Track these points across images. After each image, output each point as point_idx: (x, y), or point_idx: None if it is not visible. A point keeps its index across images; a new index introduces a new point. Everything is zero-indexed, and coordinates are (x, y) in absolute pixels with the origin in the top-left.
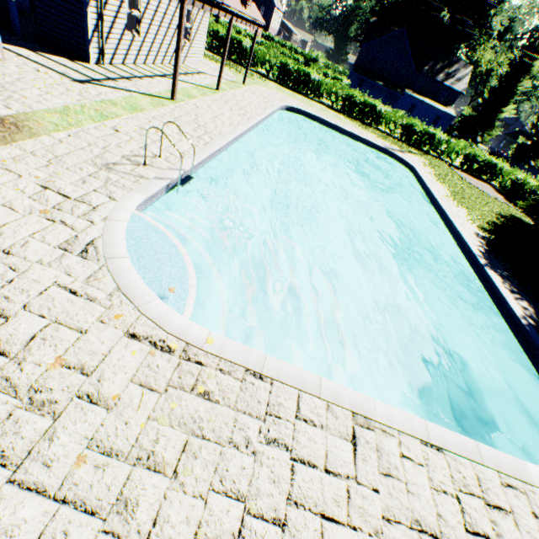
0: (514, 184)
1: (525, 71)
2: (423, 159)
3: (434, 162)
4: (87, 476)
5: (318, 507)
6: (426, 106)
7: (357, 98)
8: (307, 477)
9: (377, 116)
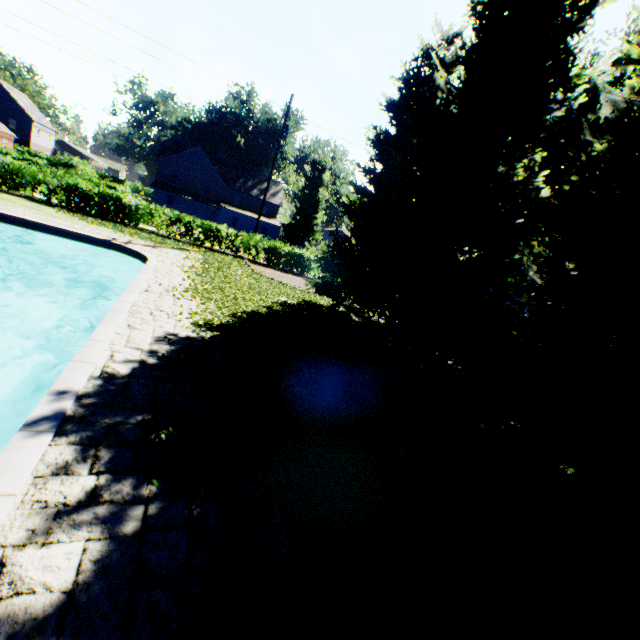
0: (323, 271)
1: (320, 182)
2: (198, 255)
3: (218, 257)
4: None
5: None
6: (249, 218)
7: (87, 188)
8: None
9: (132, 211)
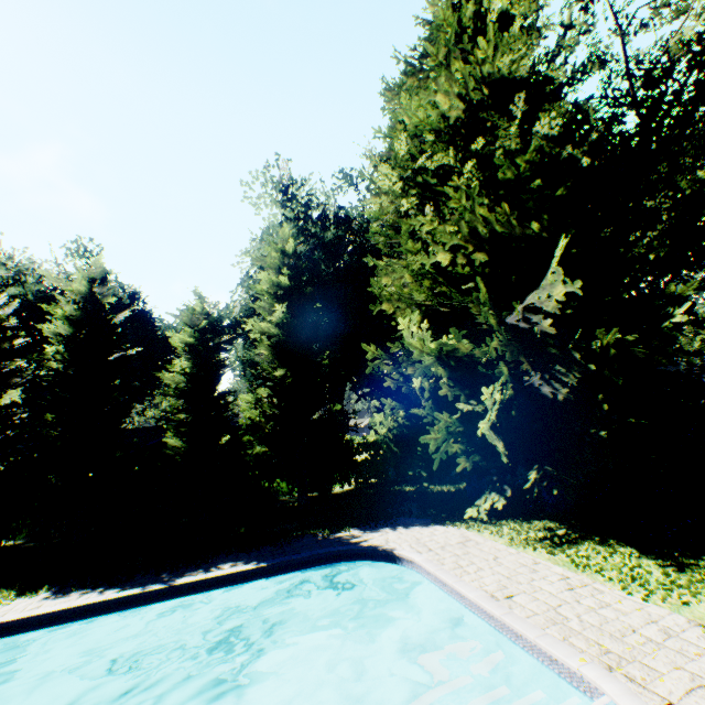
0: None
1: None
2: None
3: None
4: (691, 648)
5: (554, 596)
6: None
7: None
8: (552, 602)
9: None
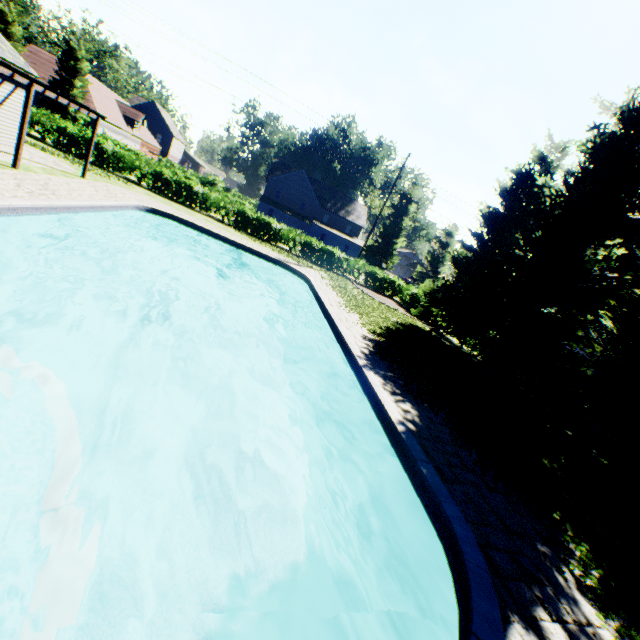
0: (411, 297)
1: (405, 212)
2: (324, 274)
3: (336, 277)
4: None
5: None
6: (335, 236)
7: (250, 214)
8: None
9: (275, 233)
